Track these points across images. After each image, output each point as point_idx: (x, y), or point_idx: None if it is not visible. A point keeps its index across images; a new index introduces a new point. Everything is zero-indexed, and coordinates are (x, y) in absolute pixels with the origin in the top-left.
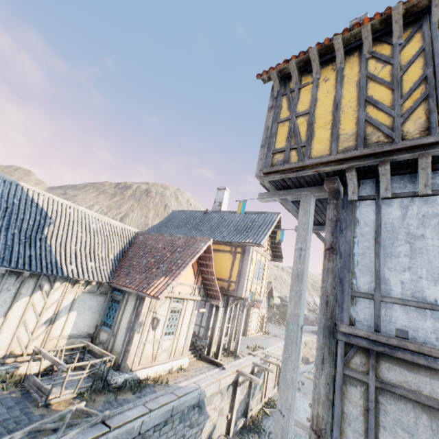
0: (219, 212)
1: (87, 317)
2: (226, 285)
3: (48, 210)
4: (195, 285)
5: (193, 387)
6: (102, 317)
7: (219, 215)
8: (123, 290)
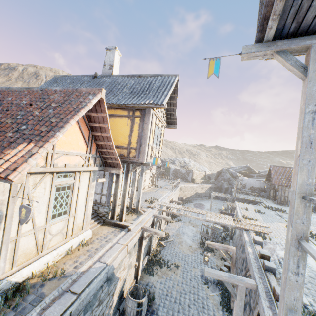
0: (110, 76)
1: None
2: (126, 152)
3: None
4: (88, 154)
5: (98, 268)
6: None
7: (110, 79)
8: None
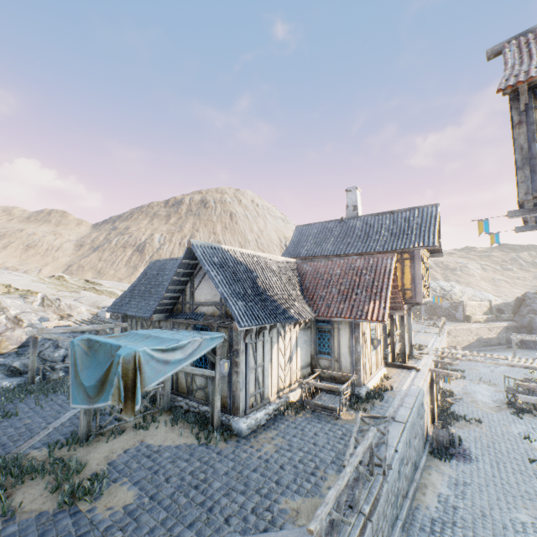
0: (358, 218)
1: (305, 350)
2: (400, 294)
3: (248, 265)
4: None
5: (416, 388)
6: (315, 347)
7: (360, 222)
8: (328, 321)
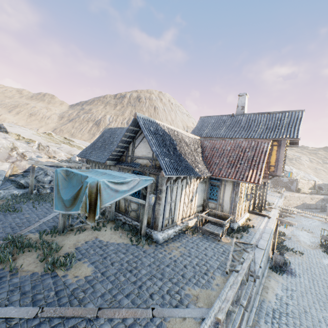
0: (244, 115)
1: (200, 196)
2: None
3: (171, 136)
4: None
5: (269, 229)
6: (207, 195)
7: (245, 117)
8: (218, 179)
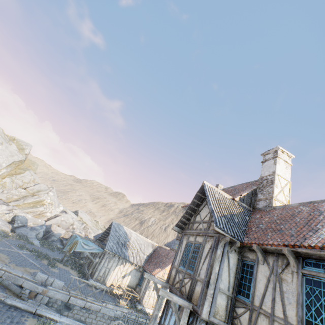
0: None
1: (133, 279)
2: None
3: (129, 235)
4: None
5: None
6: (138, 281)
7: None
8: (146, 271)
